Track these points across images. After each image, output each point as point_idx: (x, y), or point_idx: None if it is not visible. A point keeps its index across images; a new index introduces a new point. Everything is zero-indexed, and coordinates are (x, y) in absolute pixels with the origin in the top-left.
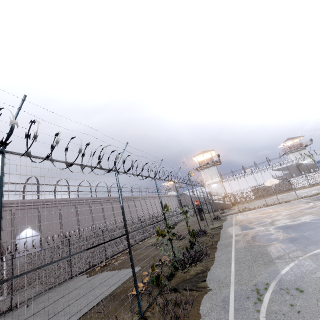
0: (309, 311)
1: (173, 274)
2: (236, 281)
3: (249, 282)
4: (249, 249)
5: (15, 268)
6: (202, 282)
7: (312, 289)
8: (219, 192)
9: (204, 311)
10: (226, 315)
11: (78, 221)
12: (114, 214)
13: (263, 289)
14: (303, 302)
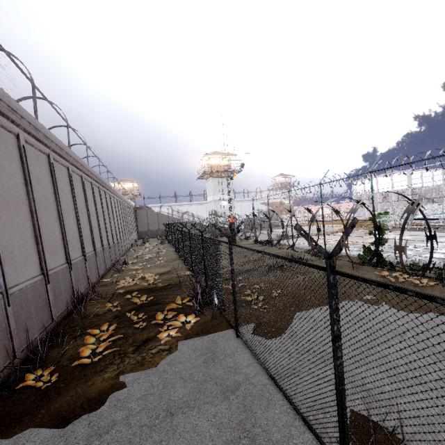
0: None
1: None
2: None
3: None
4: None
5: None
6: None
7: None
8: (228, 213)
9: None
10: None
11: (57, 203)
12: (96, 211)
13: None
14: None
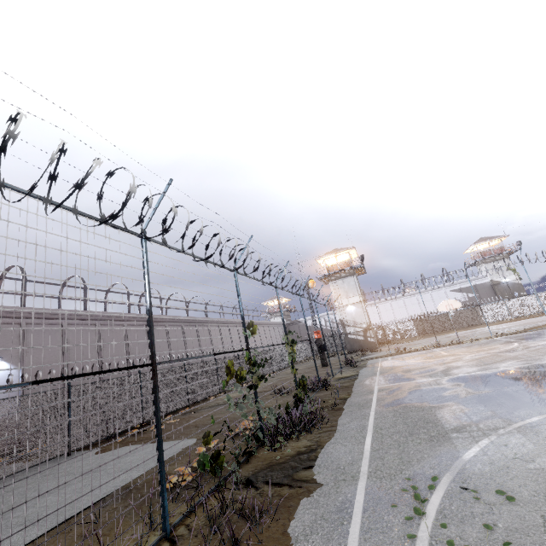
0: (527, 542)
1: (251, 452)
2: (371, 470)
3: (398, 473)
4: (402, 412)
5: None
6: (304, 470)
7: (530, 492)
8: (358, 321)
9: (297, 530)
10: (341, 542)
11: (99, 353)
12: (169, 347)
13: (426, 488)
14: (513, 521)
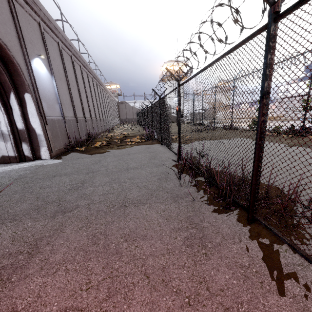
0: None
1: None
2: None
3: None
4: None
5: (46, 122)
6: None
7: None
8: None
9: None
10: None
11: (77, 85)
12: (95, 96)
13: None
14: None
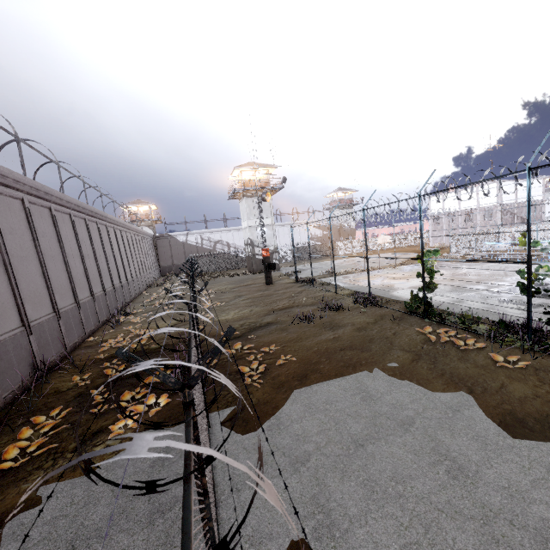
0: None
1: None
2: None
3: None
4: None
5: None
6: None
7: None
8: (267, 243)
9: None
10: None
11: (2, 250)
12: (80, 251)
13: None
14: None
